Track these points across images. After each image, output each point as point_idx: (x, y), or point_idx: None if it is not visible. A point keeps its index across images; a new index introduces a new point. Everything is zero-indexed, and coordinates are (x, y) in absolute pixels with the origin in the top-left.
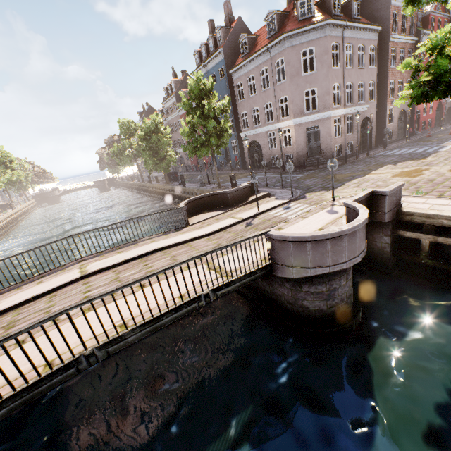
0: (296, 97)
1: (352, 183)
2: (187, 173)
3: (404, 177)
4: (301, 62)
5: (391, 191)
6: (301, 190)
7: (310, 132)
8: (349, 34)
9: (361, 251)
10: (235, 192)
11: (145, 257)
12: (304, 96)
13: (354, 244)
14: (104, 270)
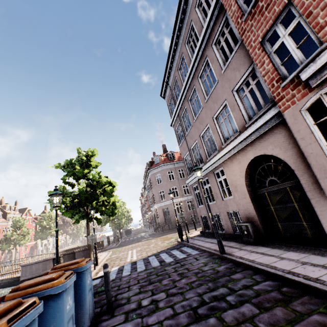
0: (156, 194)
1: (133, 244)
2: (145, 229)
3: (146, 242)
4: (156, 179)
5: (77, 250)
6: (117, 246)
7: (166, 210)
8: (179, 165)
9: (38, 273)
10: (86, 246)
11: (17, 272)
12: (159, 193)
13: (32, 269)
14: (2, 274)
